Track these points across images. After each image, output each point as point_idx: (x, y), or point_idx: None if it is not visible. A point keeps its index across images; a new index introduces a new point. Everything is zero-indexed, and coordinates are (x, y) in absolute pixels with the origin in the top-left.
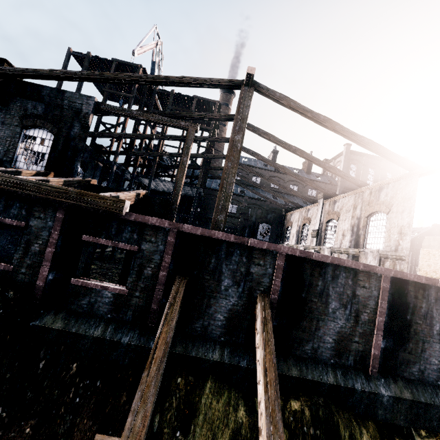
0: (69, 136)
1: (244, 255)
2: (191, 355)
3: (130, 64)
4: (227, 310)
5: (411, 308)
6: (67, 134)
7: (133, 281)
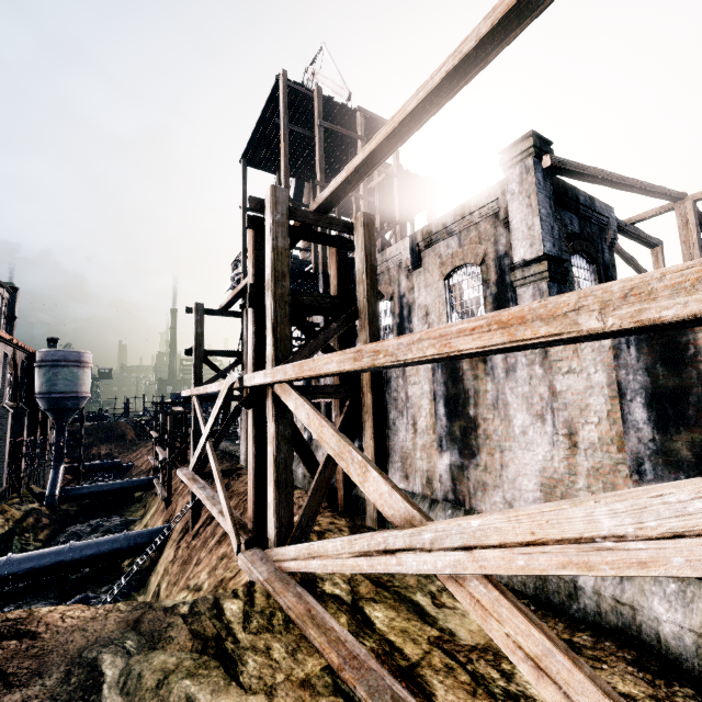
0: (605, 263)
1: None
2: None
3: (385, 122)
4: None
5: None
6: (602, 261)
7: None
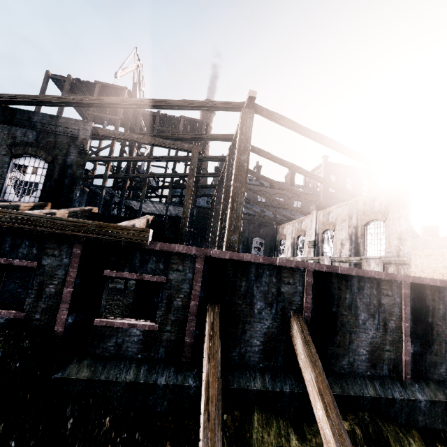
0: (66, 163)
1: (273, 275)
2: (233, 387)
3: (115, 87)
4: (263, 334)
5: (431, 311)
6: (62, 161)
7: (162, 315)
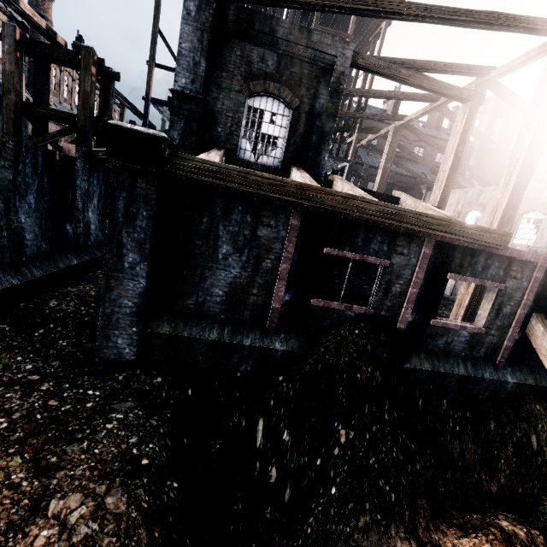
0: (313, 111)
1: None
2: (542, 385)
3: None
4: None
5: None
6: (309, 107)
7: (490, 320)
